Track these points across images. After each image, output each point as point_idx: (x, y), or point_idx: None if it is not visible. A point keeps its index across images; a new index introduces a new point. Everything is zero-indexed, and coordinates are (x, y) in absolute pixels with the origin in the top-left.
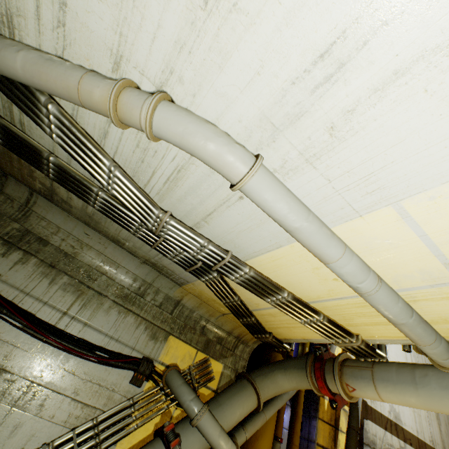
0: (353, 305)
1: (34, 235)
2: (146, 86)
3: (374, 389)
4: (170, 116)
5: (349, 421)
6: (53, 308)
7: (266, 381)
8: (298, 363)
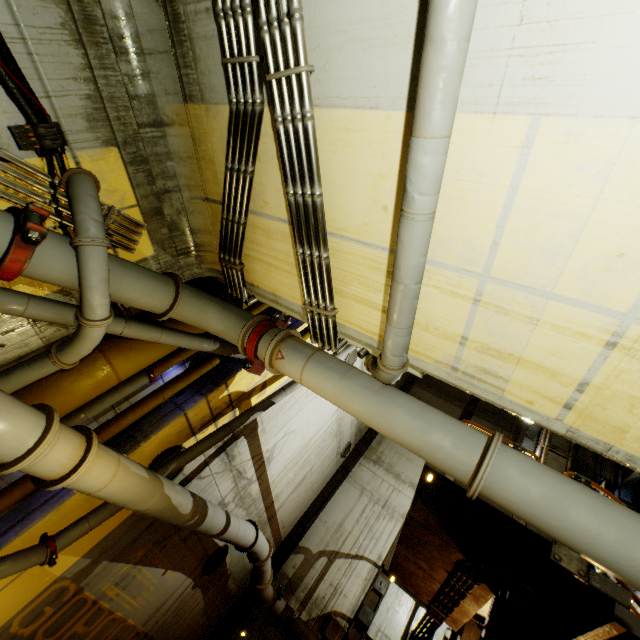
0: (368, 262)
1: None
2: None
3: (303, 364)
4: None
5: (232, 421)
6: None
7: (196, 302)
8: (244, 314)
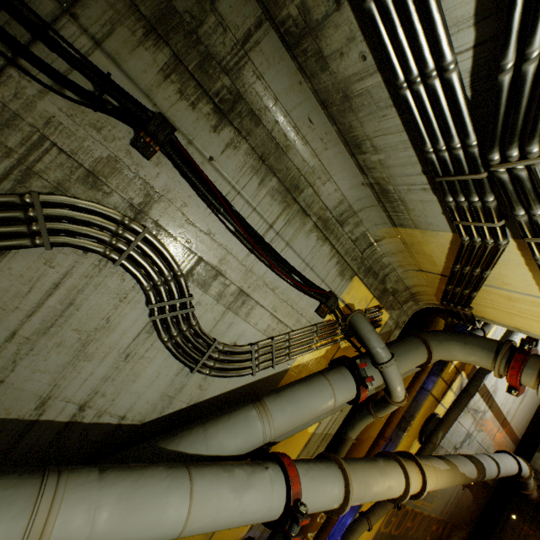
0: None
1: (245, 104)
2: None
3: None
4: None
5: (467, 387)
6: (261, 217)
7: (440, 347)
8: (485, 344)
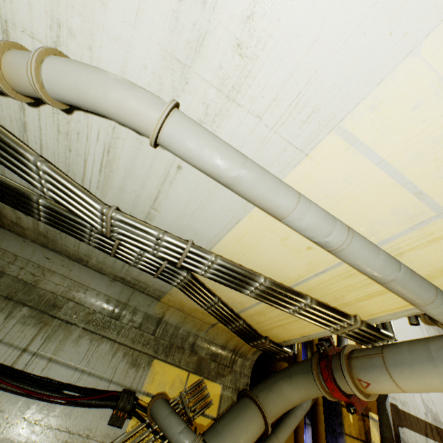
0: (339, 277)
1: None
2: None
3: (389, 378)
4: (60, 67)
5: (380, 432)
6: (10, 346)
7: (271, 395)
8: (303, 367)
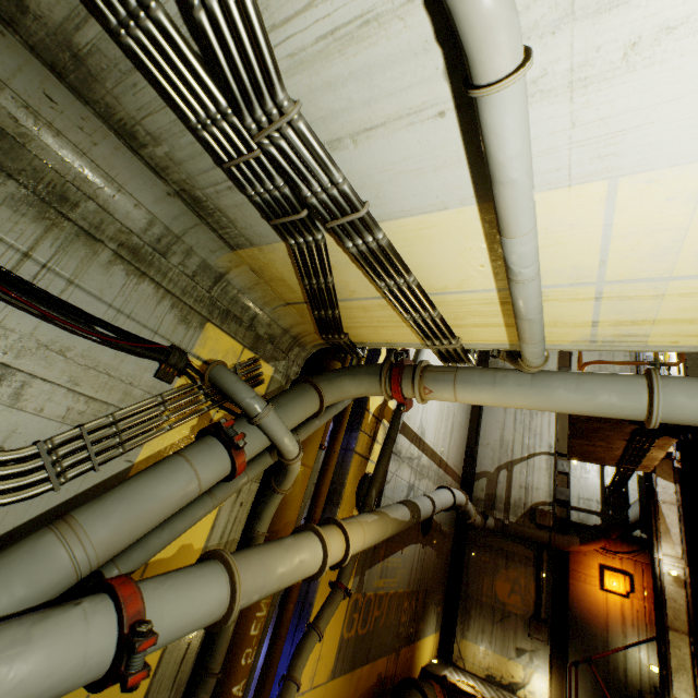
0: (478, 302)
1: None
2: None
3: (453, 390)
4: None
5: (388, 433)
6: None
7: (332, 386)
8: (371, 370)
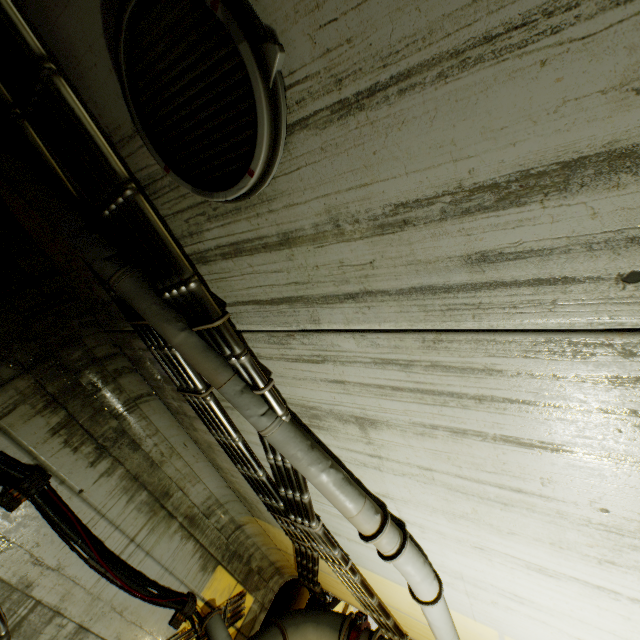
0: (422, 626)
1: (128, 436)
2: (393, 511)
3: None
4: (407, 562)
5: None
6: (123, 533)
7: (297, 633)
8: (333, 621)
